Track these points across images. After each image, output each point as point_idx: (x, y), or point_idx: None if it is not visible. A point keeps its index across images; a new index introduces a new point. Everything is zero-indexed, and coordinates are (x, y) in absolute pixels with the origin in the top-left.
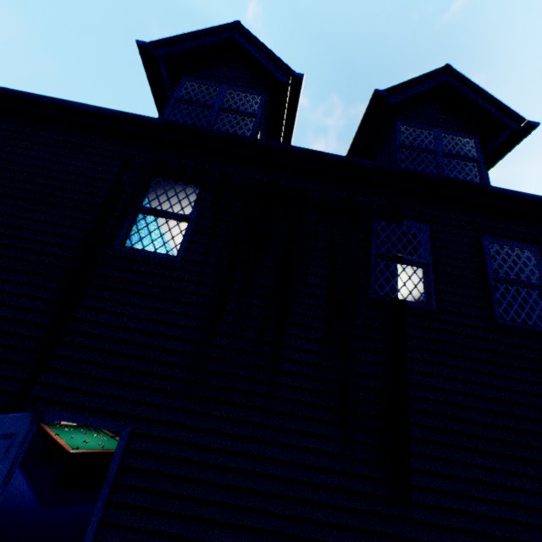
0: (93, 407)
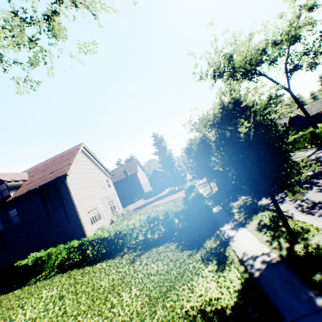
0: None
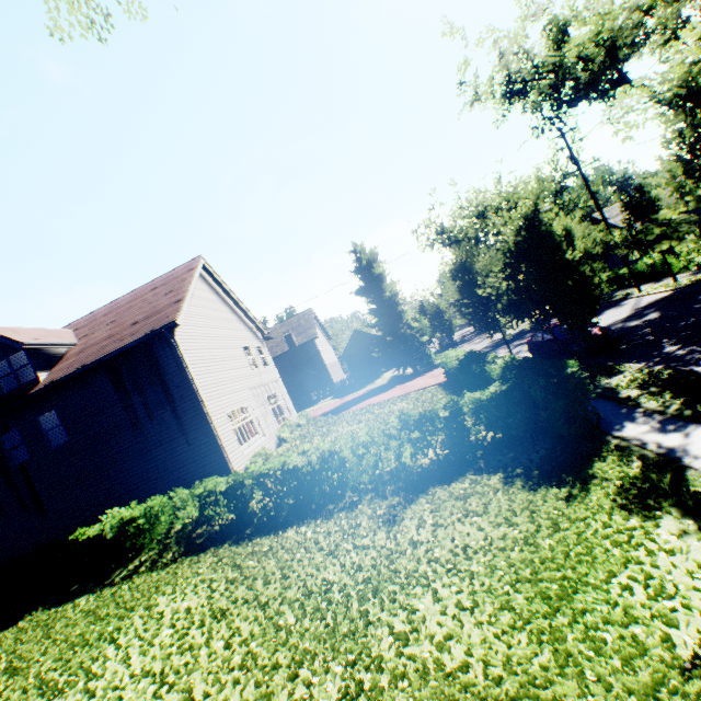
0: None
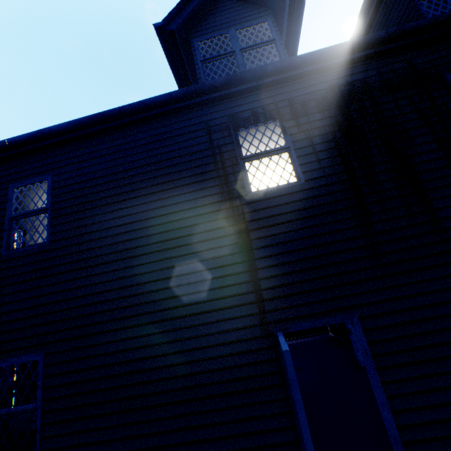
0: (318, 312)
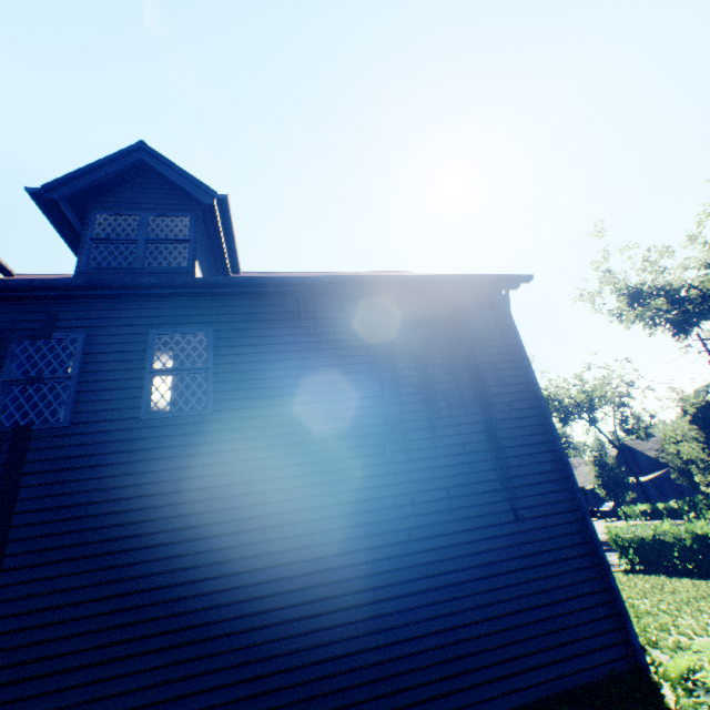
0: None
